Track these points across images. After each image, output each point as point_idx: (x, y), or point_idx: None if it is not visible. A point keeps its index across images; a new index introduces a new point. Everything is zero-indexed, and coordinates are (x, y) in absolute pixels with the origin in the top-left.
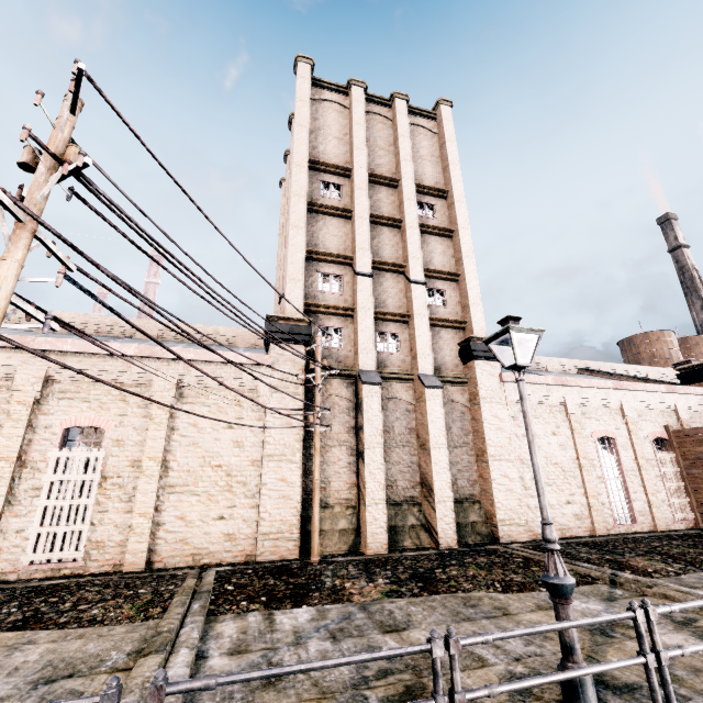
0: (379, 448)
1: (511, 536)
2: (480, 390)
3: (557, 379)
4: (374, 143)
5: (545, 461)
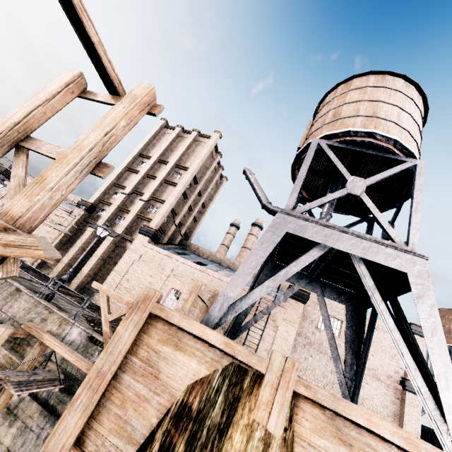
0: (77, 248)
1: (96, 301)
2: (131, 245)
3: (169, 253)
4: (174, 148)
5: (137, 284)
